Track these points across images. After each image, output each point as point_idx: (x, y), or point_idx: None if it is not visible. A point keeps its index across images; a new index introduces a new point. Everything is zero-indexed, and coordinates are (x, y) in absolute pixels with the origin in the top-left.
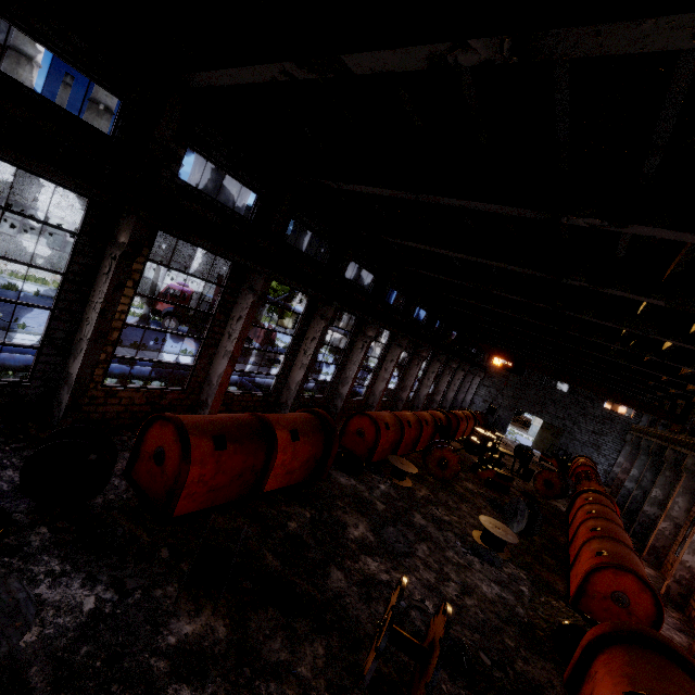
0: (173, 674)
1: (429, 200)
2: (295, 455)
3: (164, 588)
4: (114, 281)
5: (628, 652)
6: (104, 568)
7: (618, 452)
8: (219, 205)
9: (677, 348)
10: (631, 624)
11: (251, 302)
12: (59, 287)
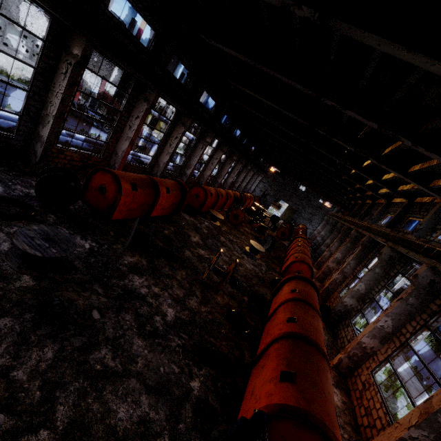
0: (130, 272)
1: (261, 68)
2: (167, 200)
3: (116, 245)
4: (70, 80)
5: (296, 281)
6: (88, 235)
7: (319, 224)
8: (132, 36)
9: (357, 173)
10: (300, 275)
11: (145, 108)
12: (32, 76)
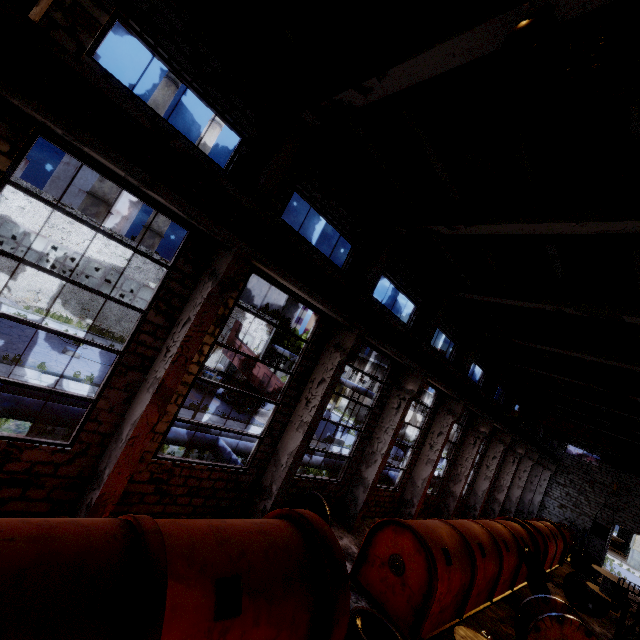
0: None
1: (583, 3)
2: None
3: None
4: None
5: None
6: None
7: None
8: (170, 129)
9: None
10: None
11: (207, 293)
12: None
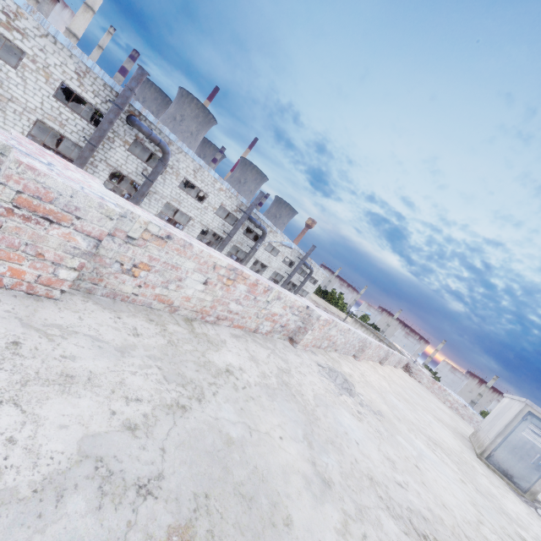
0: None
1: None
2: None
3: None
4: None
5: None
6: None
7: None
8: None
9: None
10: None
11: None
12: None
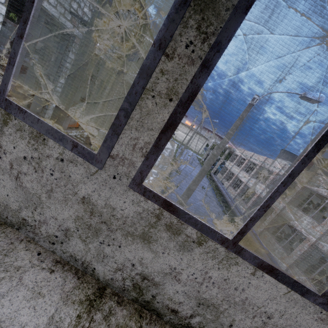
0: None
1: None
2: None
3: None
4: None
5: None
6: None
7: None
8: None
9: None
10: None
11: None
12: None
